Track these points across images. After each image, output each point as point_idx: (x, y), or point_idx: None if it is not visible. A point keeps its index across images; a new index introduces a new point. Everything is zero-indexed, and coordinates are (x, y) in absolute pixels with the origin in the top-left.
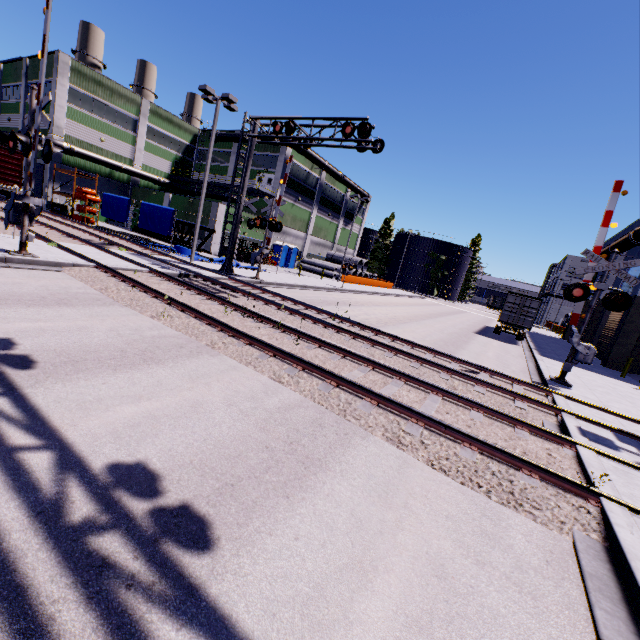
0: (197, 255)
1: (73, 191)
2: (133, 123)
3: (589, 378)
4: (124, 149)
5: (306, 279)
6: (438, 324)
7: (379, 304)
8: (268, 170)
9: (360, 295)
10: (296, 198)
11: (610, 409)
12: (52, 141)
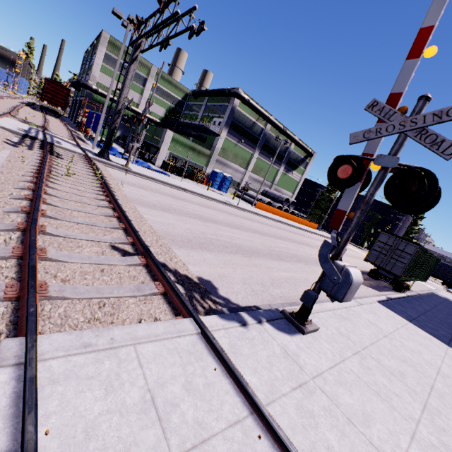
0: (119, 154)
1: (83, 112)
2: (144, 80)
3: (412, 346)
4: (134, 96)
5: (208, 192)
6: (291, 246)
7: (254, 221)
8: (220, 116)
9: (251, 214)
10: (240, 140)
11: (295, 396)
12: (86, 84)
